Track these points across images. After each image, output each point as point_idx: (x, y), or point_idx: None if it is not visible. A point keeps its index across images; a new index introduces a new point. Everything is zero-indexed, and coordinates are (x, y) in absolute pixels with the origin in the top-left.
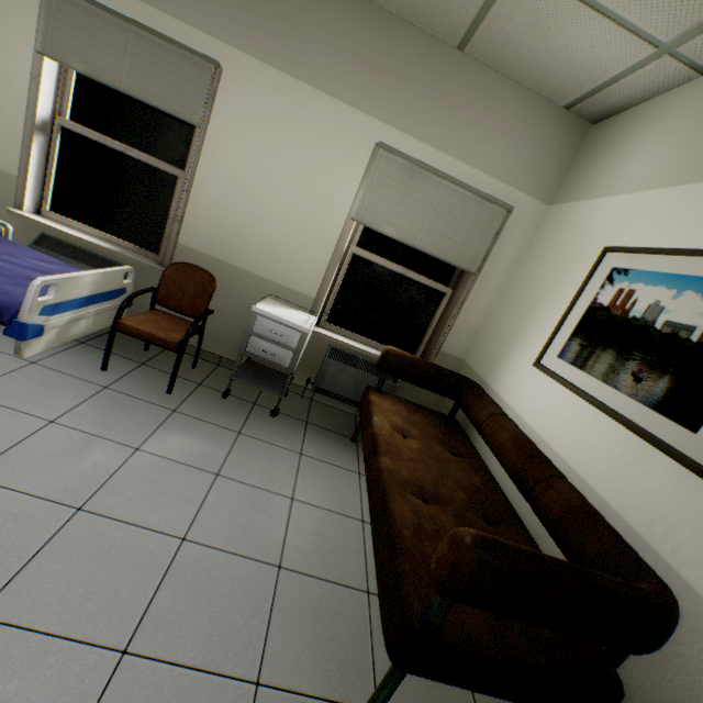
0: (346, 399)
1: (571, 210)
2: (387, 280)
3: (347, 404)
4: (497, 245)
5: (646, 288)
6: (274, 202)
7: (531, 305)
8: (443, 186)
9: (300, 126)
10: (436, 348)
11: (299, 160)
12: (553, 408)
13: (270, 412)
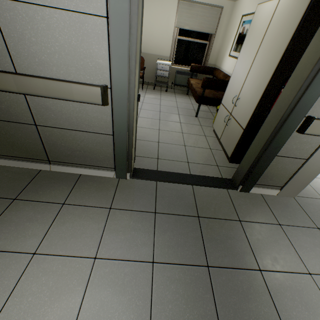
0: (183, 86)
1: (239, 3)
2: (189, 45)
3: (184, 88)
4: (220, 22)
5: (246, 25)
6: (153, 29)
7: (229, 39)
8: (200, 7)
9: (156, 1)
10: (206, 63)
11: (157, 13)
12: (231, 64)
13: (165, 91)
